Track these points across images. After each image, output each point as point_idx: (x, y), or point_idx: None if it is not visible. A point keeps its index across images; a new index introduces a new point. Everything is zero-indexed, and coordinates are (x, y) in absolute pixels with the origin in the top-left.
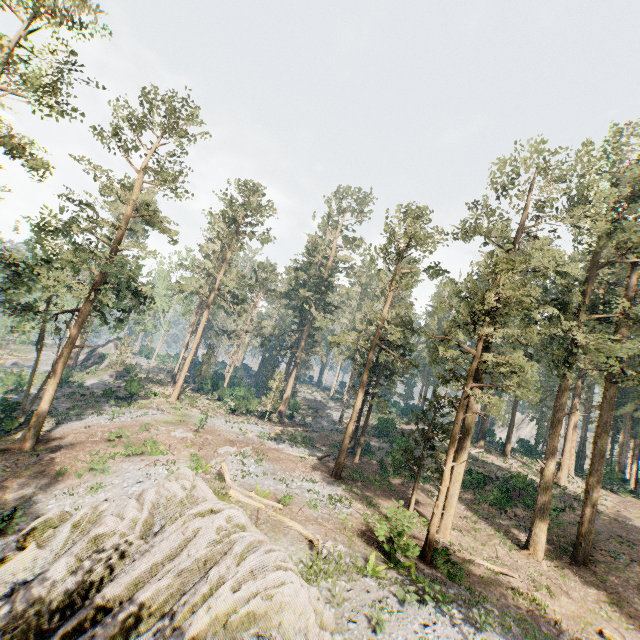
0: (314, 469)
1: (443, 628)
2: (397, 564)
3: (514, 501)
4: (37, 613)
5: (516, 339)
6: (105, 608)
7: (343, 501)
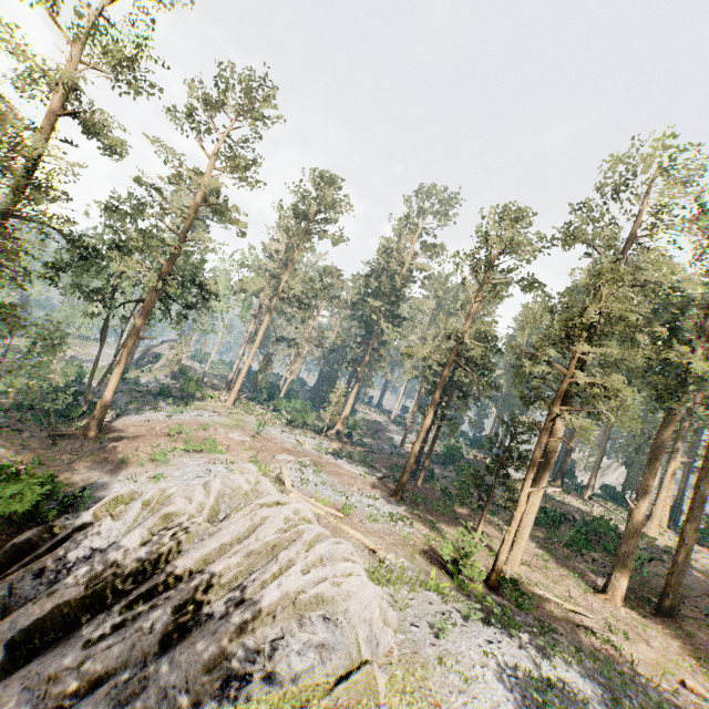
0: (374, 487)
1: (508, 648)
2: (461, 584)
3: (593, 545)
4: (114, 575)
5: (615, 364)
6: (177, 578)
7: (404, 521)
